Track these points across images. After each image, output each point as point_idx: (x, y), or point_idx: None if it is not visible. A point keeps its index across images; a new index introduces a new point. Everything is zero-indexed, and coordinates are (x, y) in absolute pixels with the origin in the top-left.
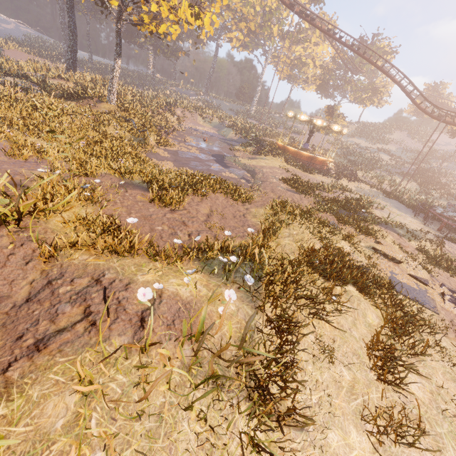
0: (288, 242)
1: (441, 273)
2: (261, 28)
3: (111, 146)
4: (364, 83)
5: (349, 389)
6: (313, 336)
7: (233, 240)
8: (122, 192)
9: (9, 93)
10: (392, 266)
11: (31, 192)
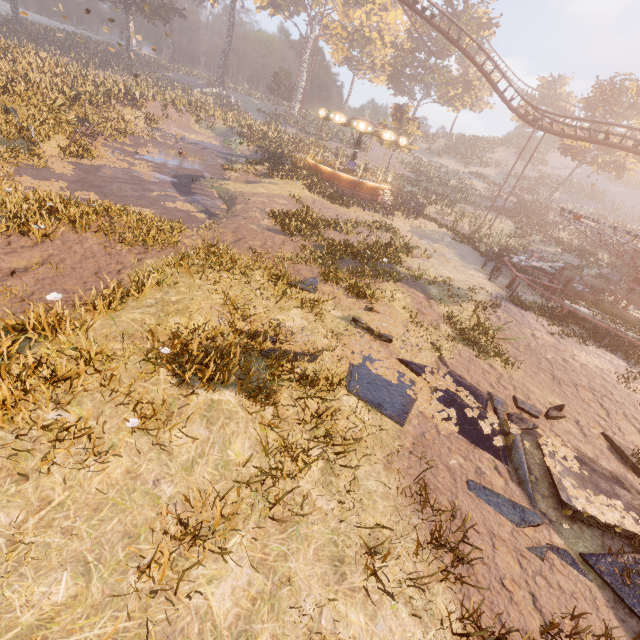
0: (134, 317)
1: (464, 353)
2: None
3: None
4: (451, 73)
5: (30, 629)
6: (22, 512)
7: None
8: None
9: None
10: (376, 348)
11: None
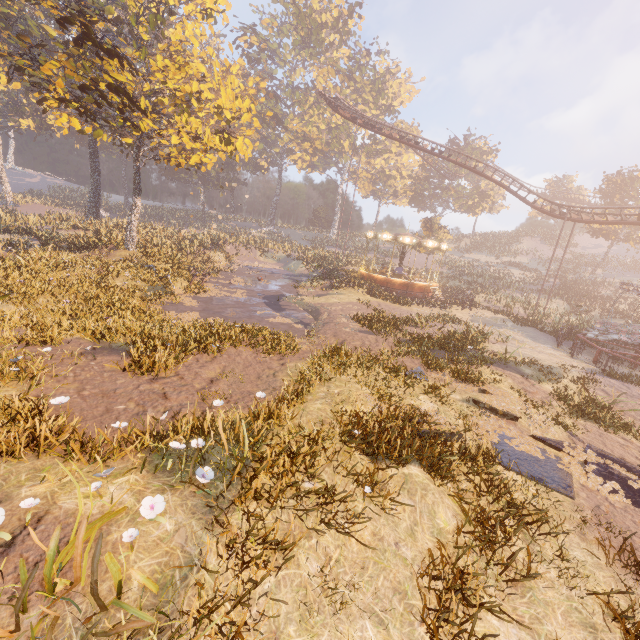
0: (318, 407)
1: (590, 428)
2: (328, 146)
3: (109, 301)
4: (466, 188)
5: None
6: (318, 564)
7: (211, 413)
8: (85, 361)
9: None
10: (505, 426)
11: None
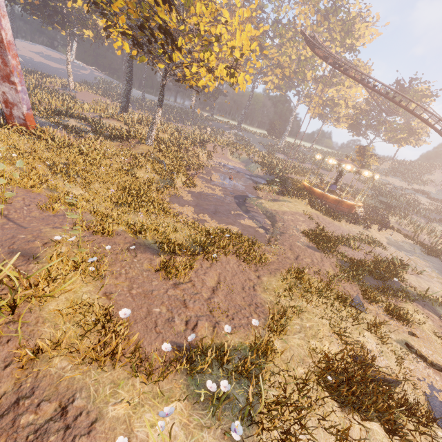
0: (297, 342)
1: None
2: (295, 74)
3: (138, 192)
4: (400, 125)
5: None
6: None
7: (229, 349)
8: (131, 258)
9: (64, 140)
10: (432, 375)
11: (40, 267)
